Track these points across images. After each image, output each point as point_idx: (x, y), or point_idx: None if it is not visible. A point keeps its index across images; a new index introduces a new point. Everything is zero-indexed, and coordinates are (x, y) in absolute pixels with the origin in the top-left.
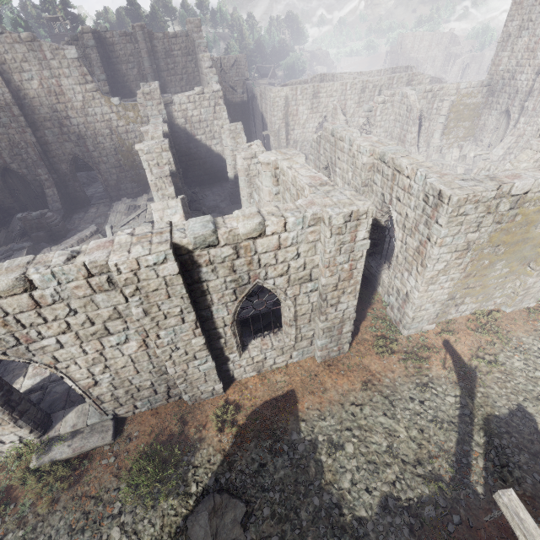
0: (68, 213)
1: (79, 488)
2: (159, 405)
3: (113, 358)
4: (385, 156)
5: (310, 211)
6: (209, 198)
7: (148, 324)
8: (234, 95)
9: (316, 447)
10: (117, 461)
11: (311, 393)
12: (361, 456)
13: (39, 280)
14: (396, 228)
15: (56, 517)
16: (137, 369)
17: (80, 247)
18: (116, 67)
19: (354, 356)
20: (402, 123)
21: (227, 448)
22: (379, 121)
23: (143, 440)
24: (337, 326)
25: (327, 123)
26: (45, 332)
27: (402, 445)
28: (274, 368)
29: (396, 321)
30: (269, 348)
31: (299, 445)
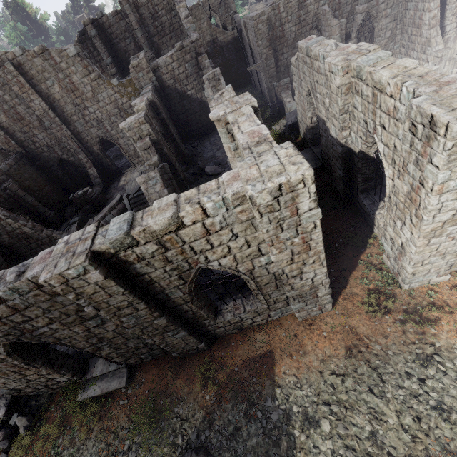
0: (107, 185)
1: (105, 422)
2: (160, 356)
3: (101, 333)
4: (361, 71)
5: (229, 191)
6: (207, 149)
7: (107, 315)
8: (225, 35)
9: (290, 419)
10: (129, 404)
11: (289, 356)
12: (338, 439)
13: (3, 295)
14: (385, 163)
15: (91, 443)
16: (126, 338)
17: (31, 260)
18: (117, 48)
19: (339, 315)
20: (415, 2)
21: (208, 405)
22: (383, 10)
23: (147, 387)
24: (309, 292)
25: (302, 41)
26: (36, 324)
27: (391, 433)
28: (255, 325)
29: (394, 271)
30: (242, 312)
31: (273, 413)
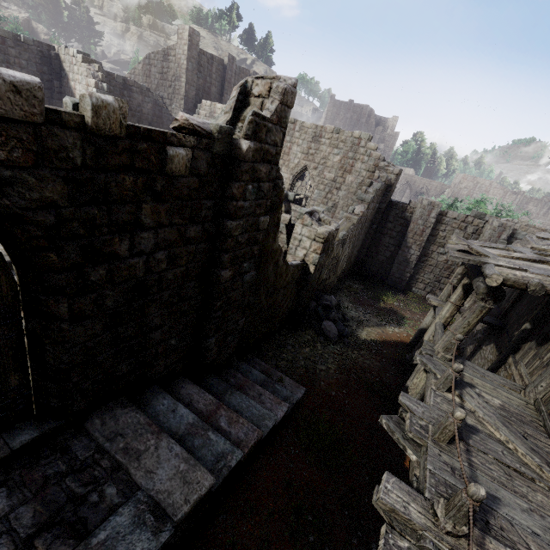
0: None
1: None
2: None
3: None
4: None
5: None
6: None
7: None
8: None
9: None
10: None
11: None
12: None
13: None
14: None
15: None
16: None
17: None
18: None
19: None
20: None
21: None
22: None
23: None
24: None
25: None
26: None
27: None
28: None
29: None
30: None
31: None
